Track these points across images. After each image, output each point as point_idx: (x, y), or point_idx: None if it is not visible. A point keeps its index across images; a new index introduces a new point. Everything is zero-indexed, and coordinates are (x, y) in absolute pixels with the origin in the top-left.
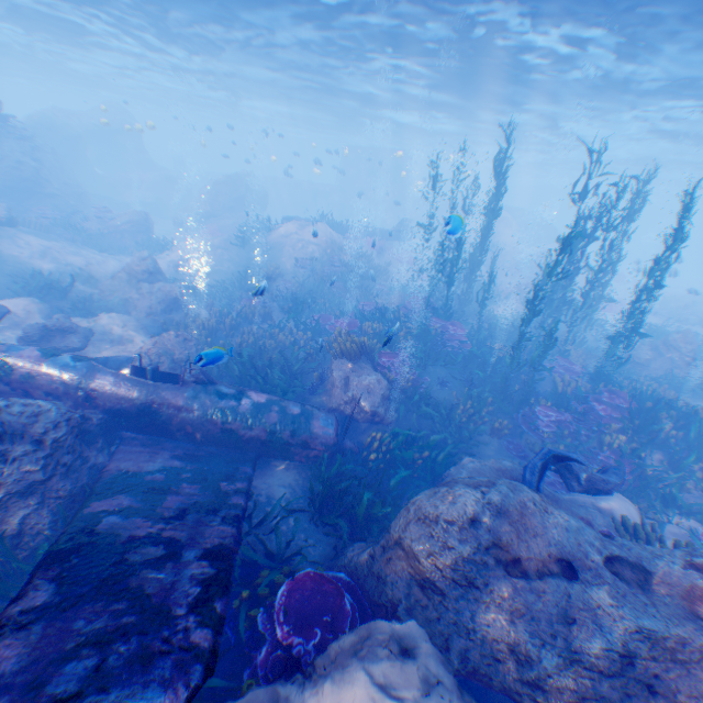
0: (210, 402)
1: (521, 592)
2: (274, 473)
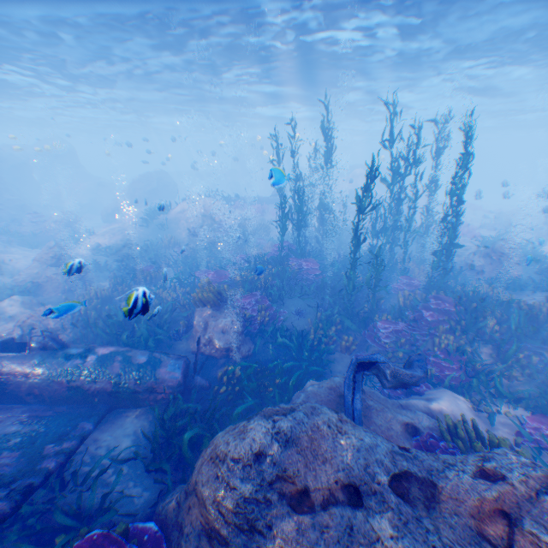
0: (57, 365)
1: (305, 531)
2: (121, 423)
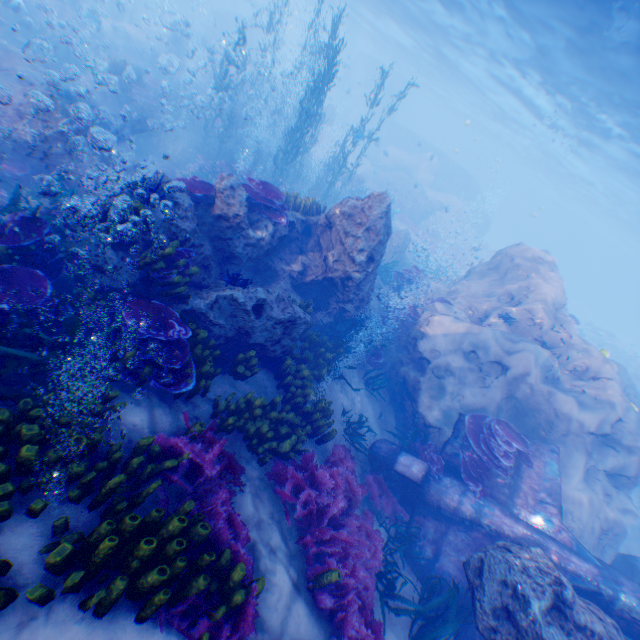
0: None
1: None
2: None
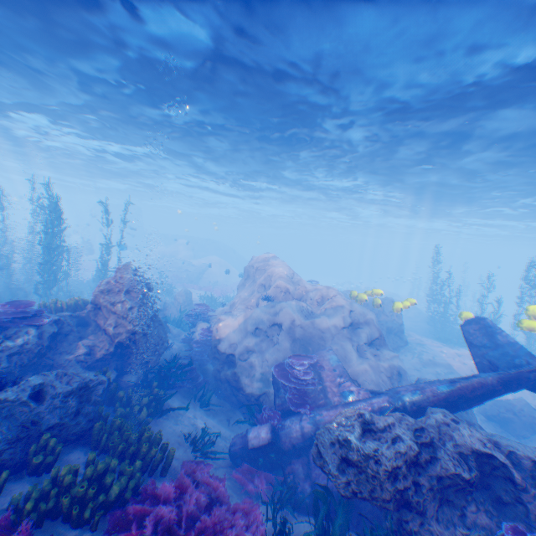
0: None
1: None
2: None
